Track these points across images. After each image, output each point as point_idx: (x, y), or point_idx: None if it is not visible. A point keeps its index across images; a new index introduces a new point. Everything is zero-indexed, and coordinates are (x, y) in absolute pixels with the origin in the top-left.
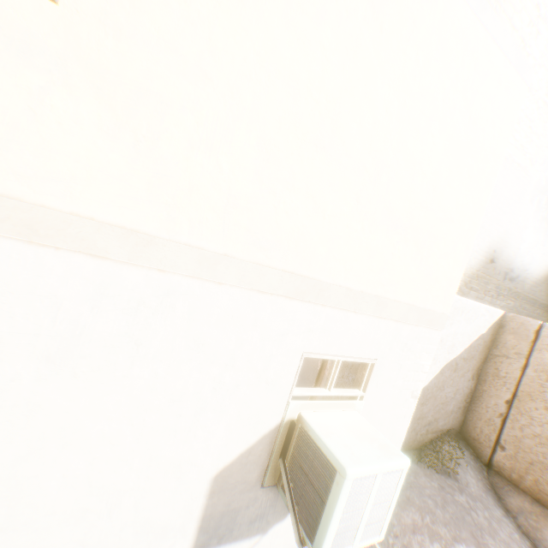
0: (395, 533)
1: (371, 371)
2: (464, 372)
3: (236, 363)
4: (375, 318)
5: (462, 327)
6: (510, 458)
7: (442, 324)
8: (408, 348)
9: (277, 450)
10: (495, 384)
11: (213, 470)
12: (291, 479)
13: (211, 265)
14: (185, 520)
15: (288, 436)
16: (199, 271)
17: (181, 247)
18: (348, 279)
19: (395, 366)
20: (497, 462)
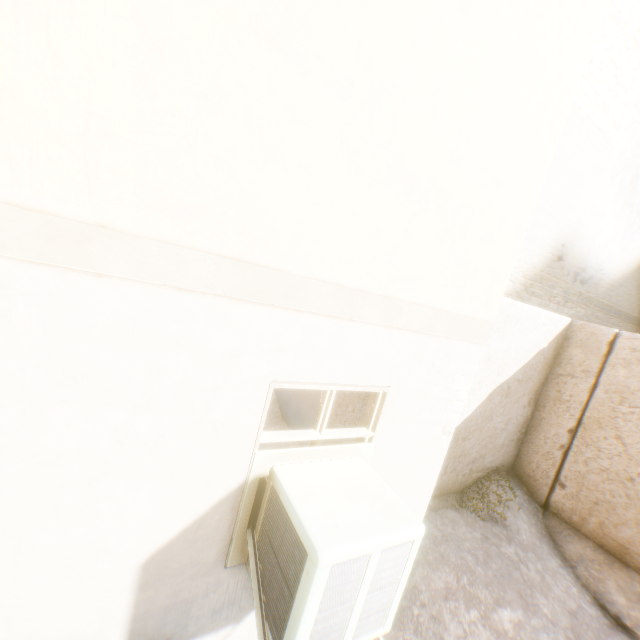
0: (422, 601)
1: (382, 403)
2: (519, 397)
3: (155, 402)
4: (384, 329)
5: (517, 340)
6: (571, 498)
7: (484, 335)
8: (436, 370)
9: (243, 519)
10: (556, 409)
11: (140, 555)
12: (260, 558)
13: (76, 244)
14: (103, 624)
15: (257, 499)
16: (50, 254)
17: (1, 209)
18: (336, 271)
19: (418, 394)
20: (556, 503)
